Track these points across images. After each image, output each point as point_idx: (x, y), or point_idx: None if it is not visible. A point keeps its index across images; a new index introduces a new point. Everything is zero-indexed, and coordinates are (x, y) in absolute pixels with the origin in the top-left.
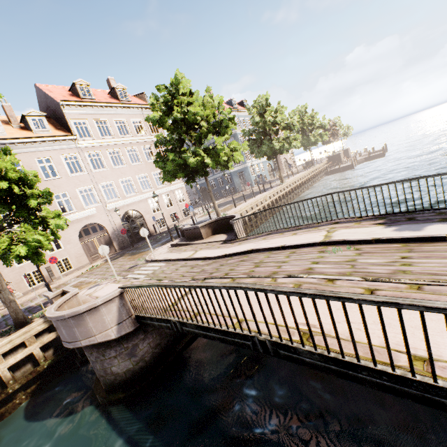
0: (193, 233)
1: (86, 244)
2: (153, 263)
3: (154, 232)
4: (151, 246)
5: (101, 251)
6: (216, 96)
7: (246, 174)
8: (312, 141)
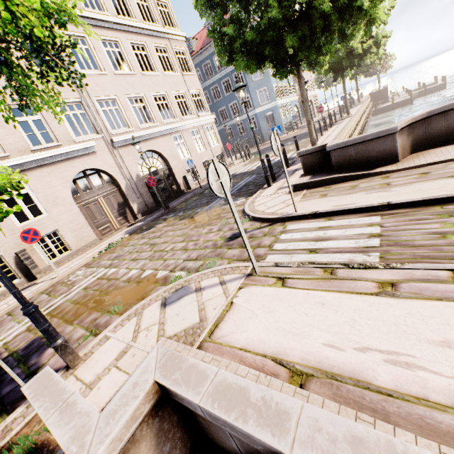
0: (365, 152)
1: (86, 207)
2: (308, 222)
3: (186, 189)
4: (212, 201)
5: (214, 180)
6: None
7: (275, 116)
8: (366, 65)
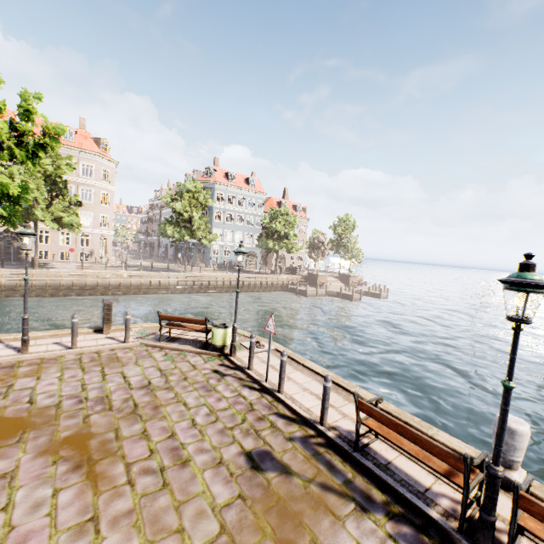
0: None
1: None
2: None
3: (29, 260)
4: None
5: None
6: (63, 166)
7: (206, 251)
8: (272, 247)
